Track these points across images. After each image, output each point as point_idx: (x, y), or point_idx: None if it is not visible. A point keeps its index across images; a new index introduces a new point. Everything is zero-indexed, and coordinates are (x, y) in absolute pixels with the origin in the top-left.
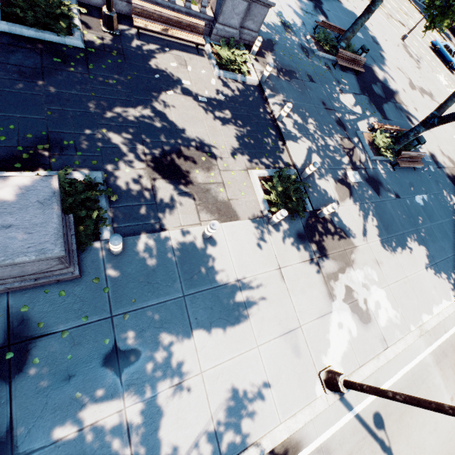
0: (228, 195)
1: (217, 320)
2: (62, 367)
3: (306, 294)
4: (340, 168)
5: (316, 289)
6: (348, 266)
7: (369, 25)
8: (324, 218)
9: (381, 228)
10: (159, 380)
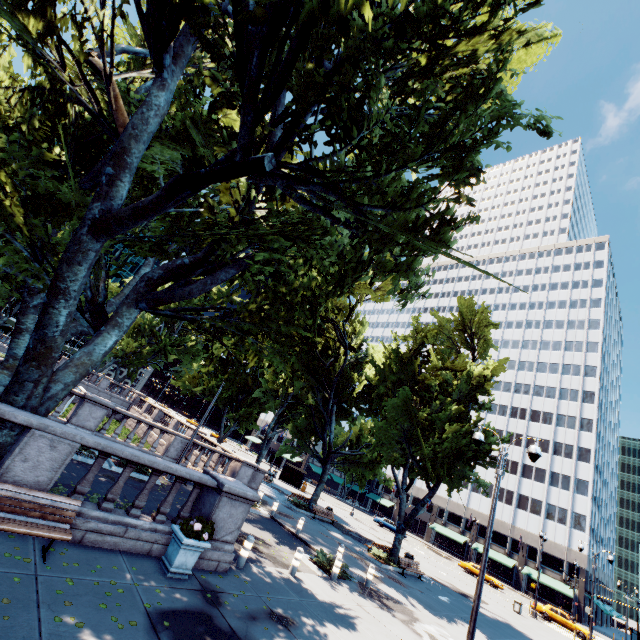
0: (290, 562)
1: (335, 620)
2: (245, 611)
3: (395, 626)
4: (361, 566)
5: (400, 625)
6: (416, 620)
7: (322, 505)
8: (372, 588)
9: (425, 606)
10: (317, 639)
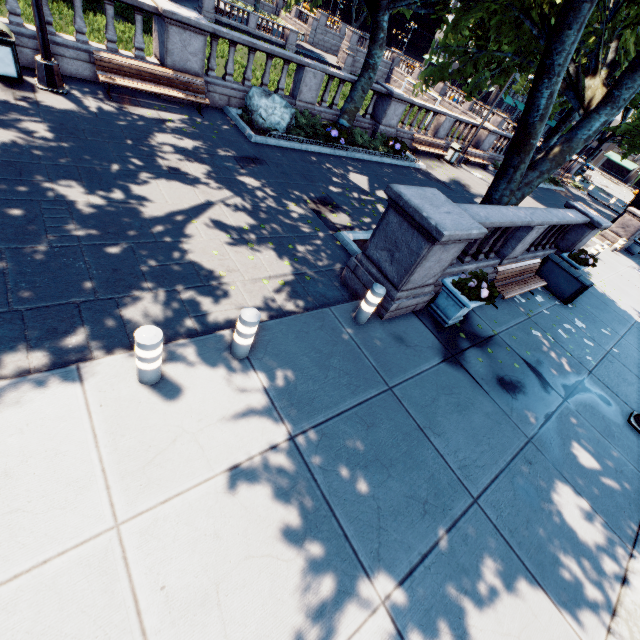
0: None
1: None
2: None
3: None
4: None
5: None
6: None
7: None
8: None
9: None
10: None
